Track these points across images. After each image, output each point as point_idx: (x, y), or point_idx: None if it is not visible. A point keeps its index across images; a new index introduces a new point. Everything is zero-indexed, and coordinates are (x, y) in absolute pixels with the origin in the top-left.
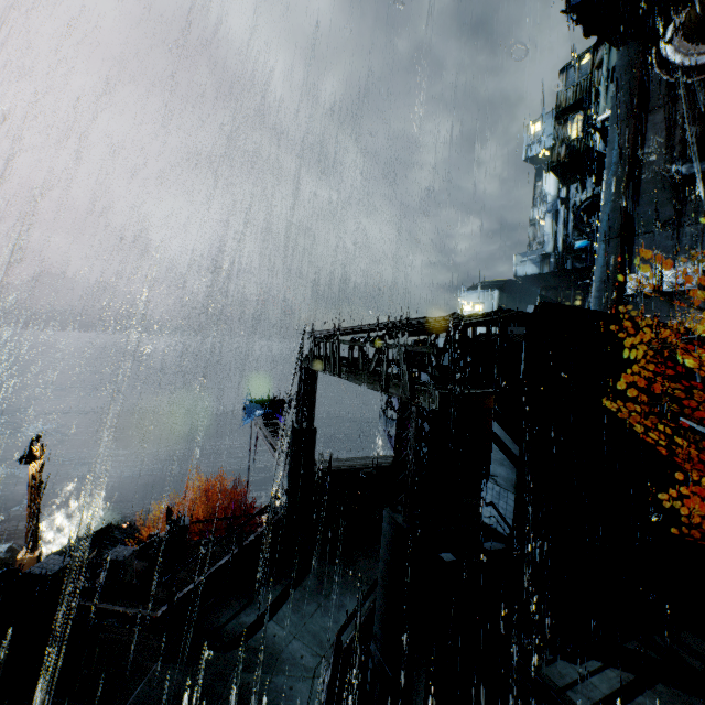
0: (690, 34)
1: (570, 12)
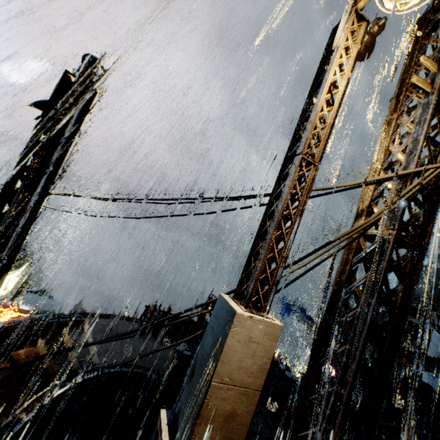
0: None
1: None
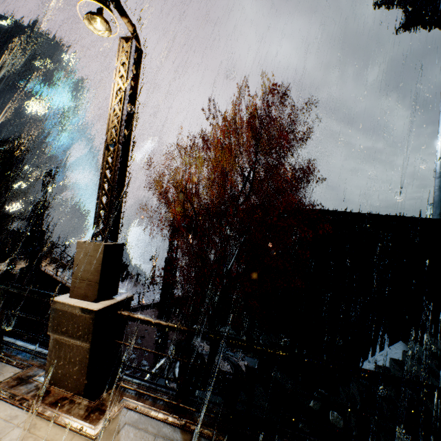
0: None
1: (402, 28)
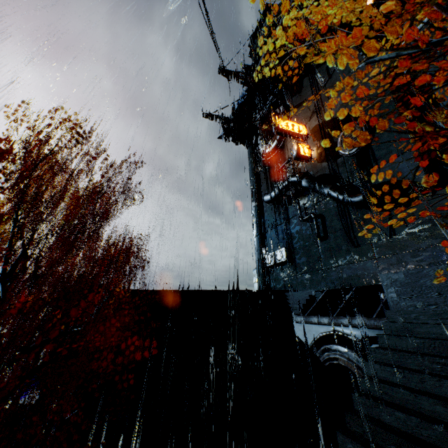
0: (267, 140)
1: (222, 138)
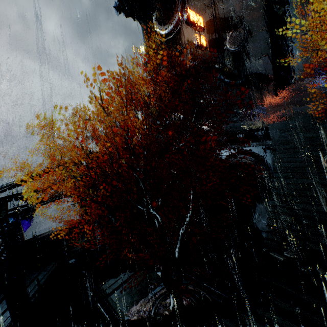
0: (161, 21)
1: (117, 8)
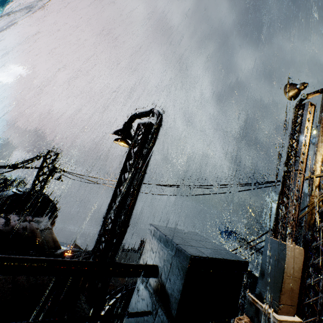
0: None
1: None
